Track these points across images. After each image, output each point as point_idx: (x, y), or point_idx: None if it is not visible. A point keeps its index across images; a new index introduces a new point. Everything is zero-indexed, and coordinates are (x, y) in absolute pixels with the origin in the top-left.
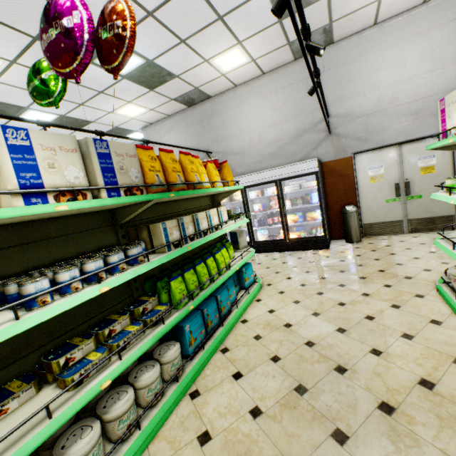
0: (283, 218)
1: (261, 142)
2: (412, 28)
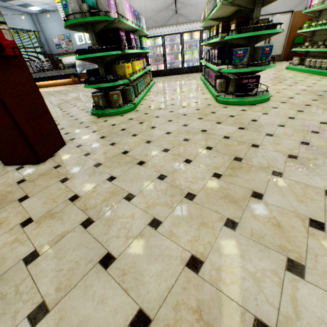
0: None
1: None
2: None
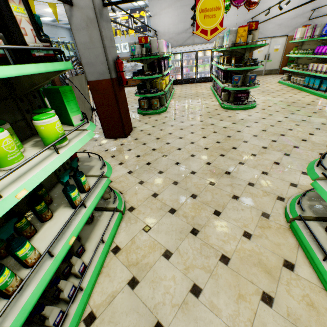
0: None
1: None
2: None
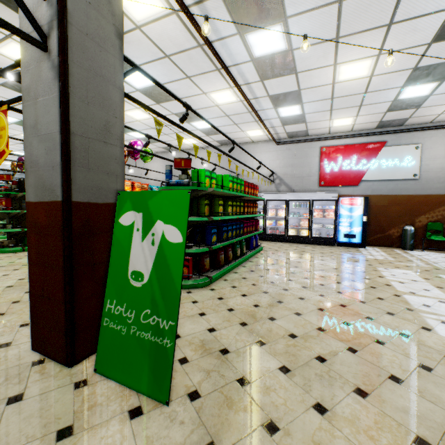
0: None
1: None
2: None
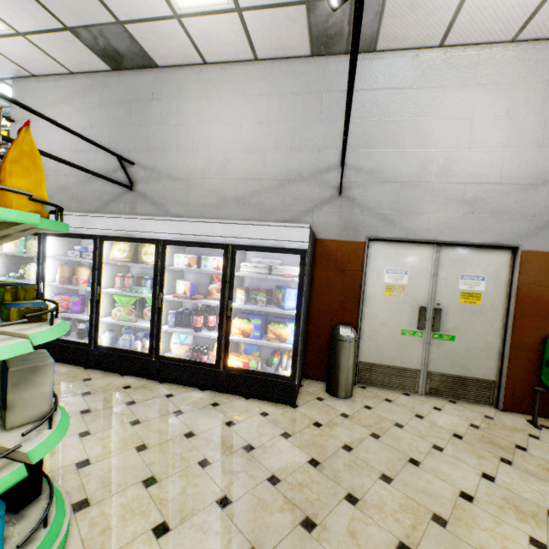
0: (225, 322)
1: (226, 172)
2: (490, 71)
